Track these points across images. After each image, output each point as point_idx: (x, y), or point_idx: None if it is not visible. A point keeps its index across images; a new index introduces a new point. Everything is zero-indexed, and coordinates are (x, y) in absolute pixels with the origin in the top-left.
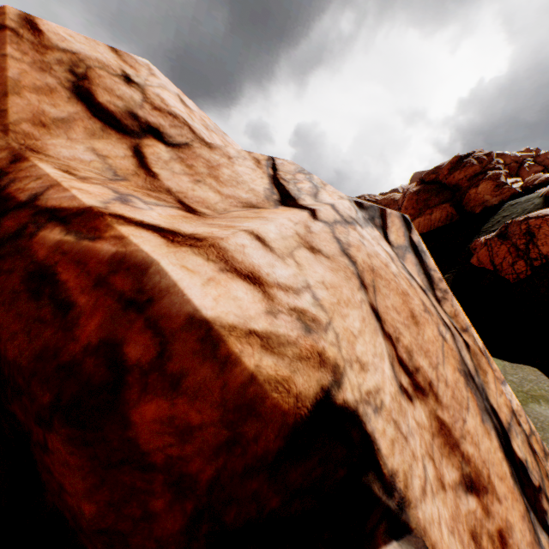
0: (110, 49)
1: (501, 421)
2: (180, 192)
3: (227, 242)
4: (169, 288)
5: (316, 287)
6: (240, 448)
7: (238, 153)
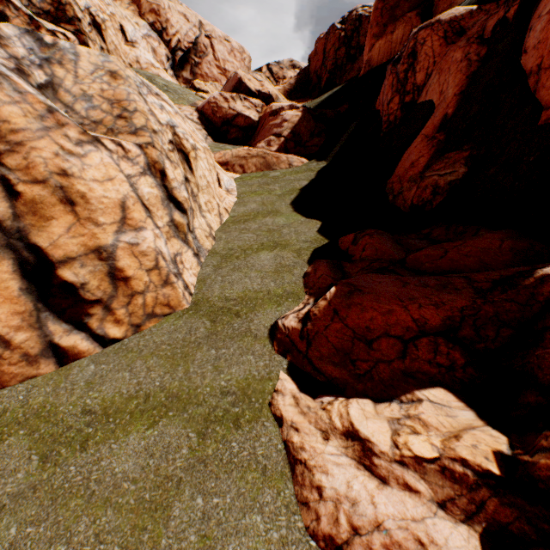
0: None
1: (49, 256)
2: None
3: None
4: None
5: None
6: None
7: None
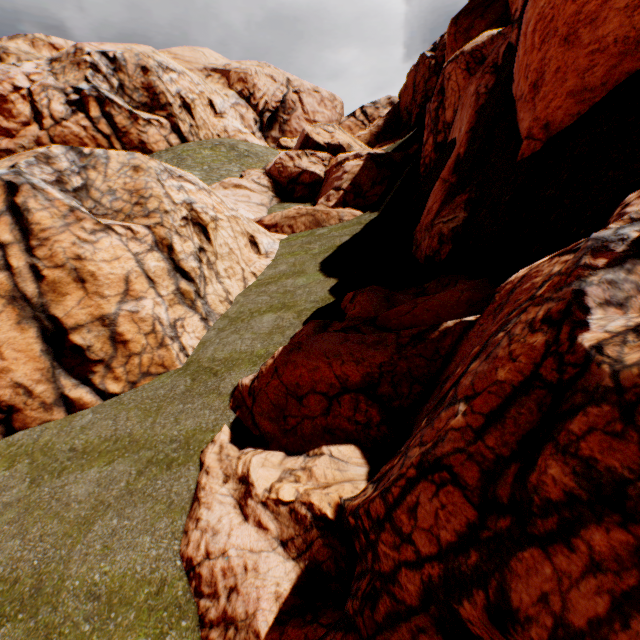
0: None
1: (64, 324)
2: None
3: None
4: None
5: None
6: None
7: None
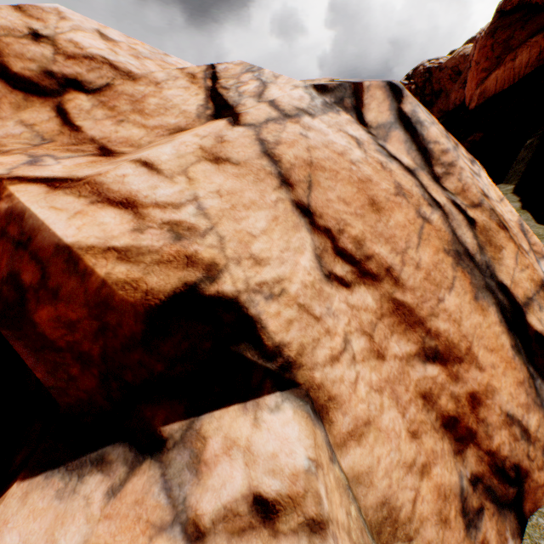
0: (13, 9)
1: (514, 297)
2: (104, 138)
3: (106, 176)
4: (40, 227)
5: (205, 198)
6: (111, 332)
7: (167, 76)
